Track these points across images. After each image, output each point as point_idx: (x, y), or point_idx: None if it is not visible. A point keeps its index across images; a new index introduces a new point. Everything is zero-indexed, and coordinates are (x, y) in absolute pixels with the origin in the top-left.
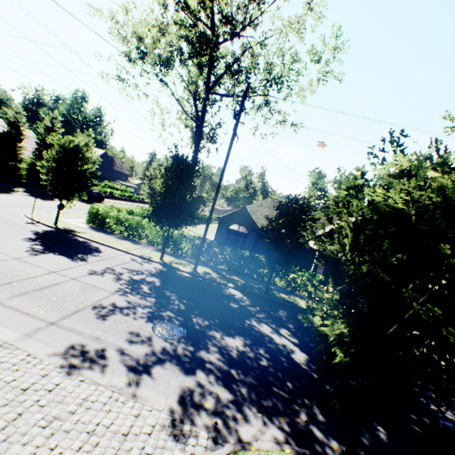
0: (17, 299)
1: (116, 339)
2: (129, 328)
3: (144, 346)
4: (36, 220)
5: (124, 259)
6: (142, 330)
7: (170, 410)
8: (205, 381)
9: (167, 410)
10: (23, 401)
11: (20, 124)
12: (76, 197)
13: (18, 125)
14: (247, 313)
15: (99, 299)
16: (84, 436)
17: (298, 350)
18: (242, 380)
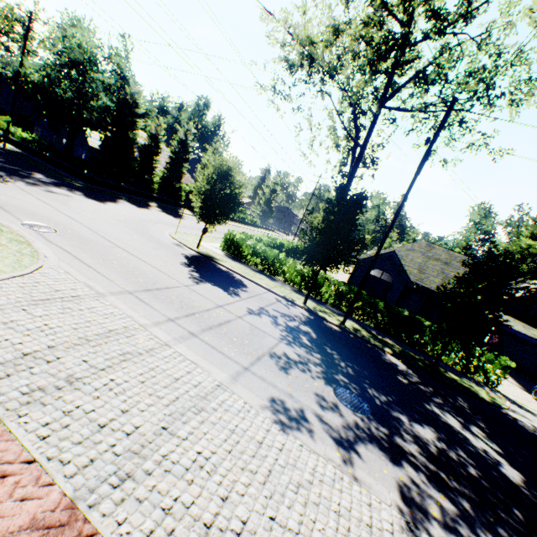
0: (207, 334)
1: (307, 400)
2: (312, 388)
3: (337, 416)
4: (181, 242)
5: (269, 298)
6: (326, 395)
7: (399, 508)
8: (418, 479)
9: (395, 507)
10: (264, 456)
11: (159, 136)
12: (222, 222)
13: (157, 138)
14: (421, 393)
15: (270, 346)
16: (333, 514)
17: (506, 463)
18: (458, 490)
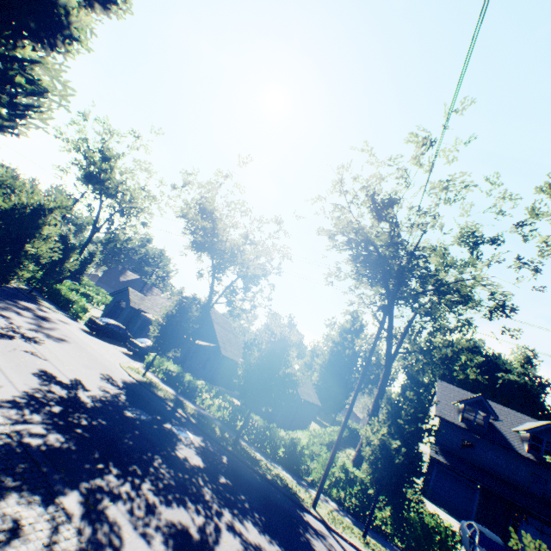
0: None
1: None
2: None
3: None
4: None
5: None
6: None
7: None
8: None
9: None
10: None
11: None
12: None
13: None
14: None
15: None
16: None
17: None
18: None
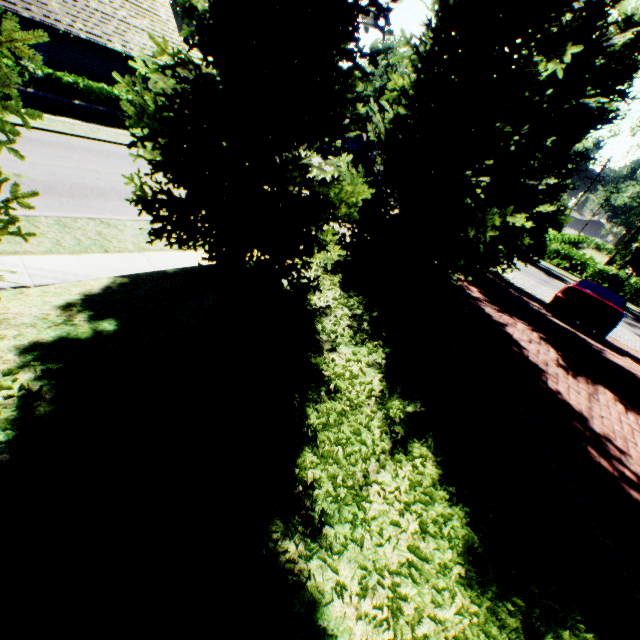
0: None
1: None
2: None
3: None
4: None
5: None
6: None
7: None
8: None
9: None
10: None
11: None
12: None
13: None
14: None
15: None
16: None
17: None
18: None
